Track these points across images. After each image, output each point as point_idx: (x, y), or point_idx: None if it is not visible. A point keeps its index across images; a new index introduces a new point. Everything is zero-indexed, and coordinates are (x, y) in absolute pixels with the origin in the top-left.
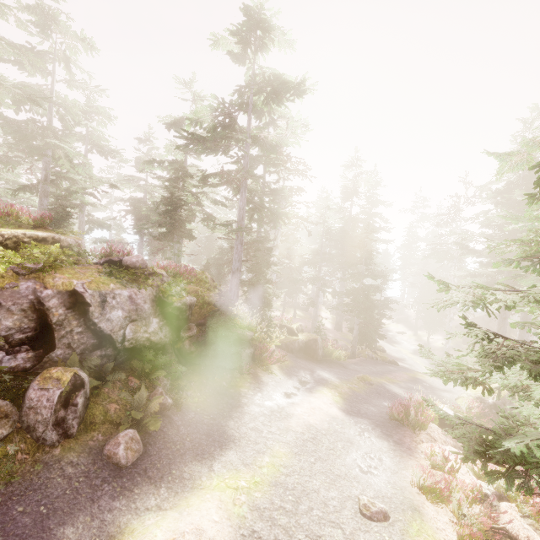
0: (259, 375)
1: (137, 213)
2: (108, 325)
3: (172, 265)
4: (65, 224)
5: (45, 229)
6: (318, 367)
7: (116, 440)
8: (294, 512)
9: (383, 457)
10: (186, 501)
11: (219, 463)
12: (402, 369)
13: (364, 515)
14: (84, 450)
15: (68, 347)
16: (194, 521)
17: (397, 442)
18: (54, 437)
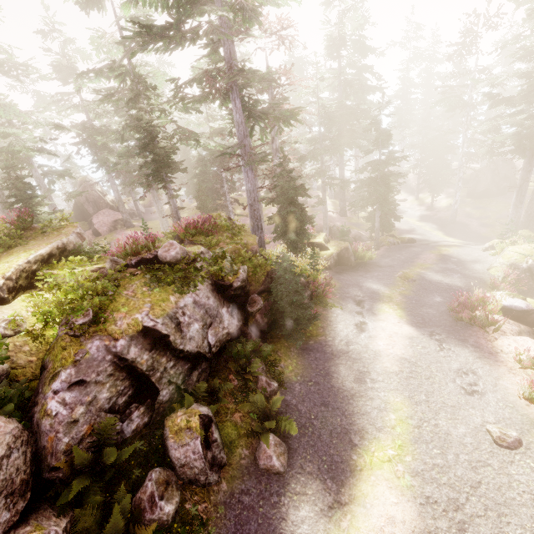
0: (323, 314)
1: (90, 142)
2: (192, 344)
3: (190, 223)
4: (34, 199)
5: (33, 231)
6: (360, 277)
7: (266, 453)
8: (447, 466)
9: (474, 370)
10: (359, 490)
11: (355, 434)
12: (425, 248)
13: (500, 446)
14: (244, 473)
15: (169, 384)
16: (382, 512)
17: (475, 346)
18: (215, 477)
